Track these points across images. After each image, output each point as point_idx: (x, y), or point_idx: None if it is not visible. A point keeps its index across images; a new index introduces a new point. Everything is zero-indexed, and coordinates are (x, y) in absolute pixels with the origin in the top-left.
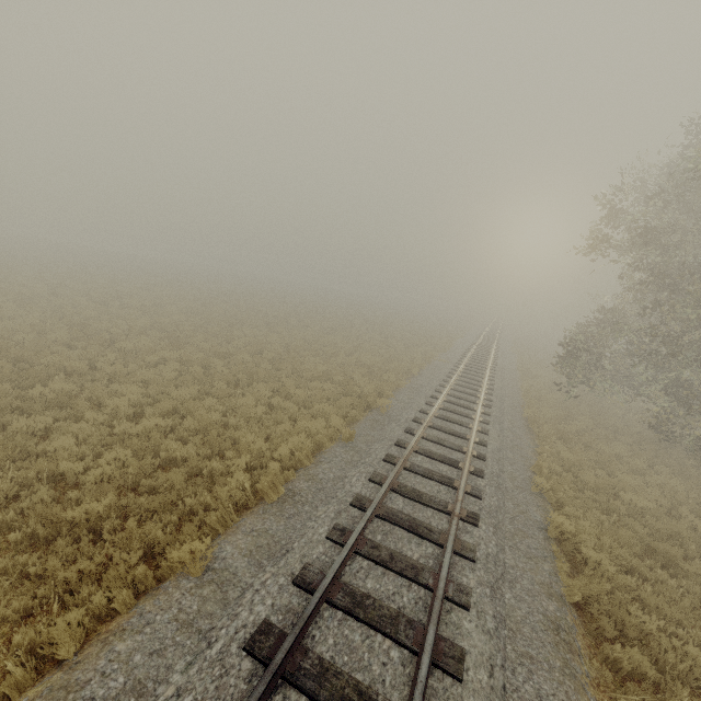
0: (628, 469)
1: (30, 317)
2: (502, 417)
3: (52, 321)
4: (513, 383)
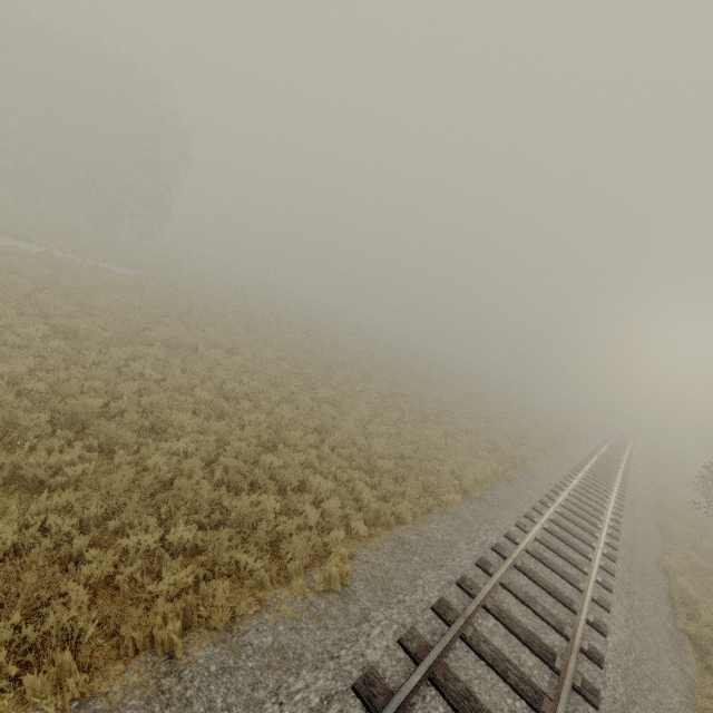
0: None
1: (281, 338)
2: (634, 512)
3: (290, 343)
4: (646, 491)
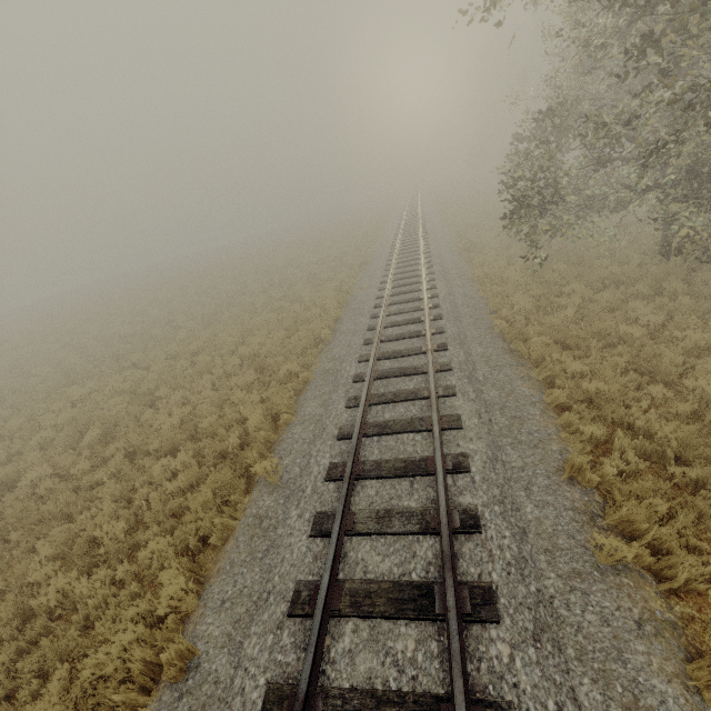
0: (682, 351)
1: None
2: (469, 359)
3: None
4: (460, 276)
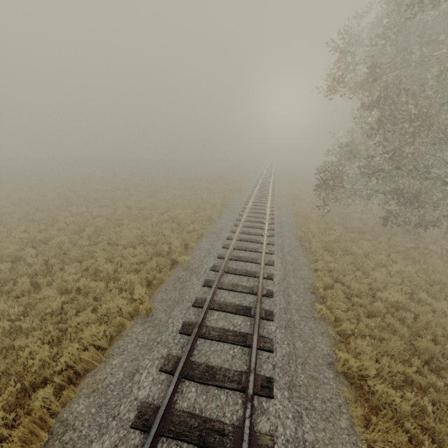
0: (375, 263)
1: None
2: (282, 243)
3: None
4: (287, 209)
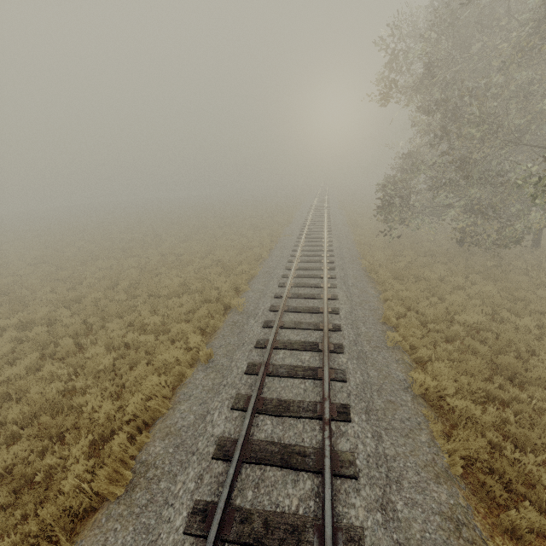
0: (451, 287)
1: None
2: (345, 276)
3: None
4: (347, 238)
